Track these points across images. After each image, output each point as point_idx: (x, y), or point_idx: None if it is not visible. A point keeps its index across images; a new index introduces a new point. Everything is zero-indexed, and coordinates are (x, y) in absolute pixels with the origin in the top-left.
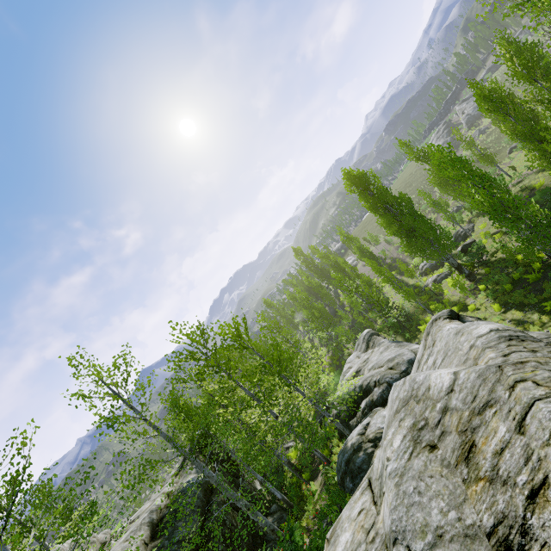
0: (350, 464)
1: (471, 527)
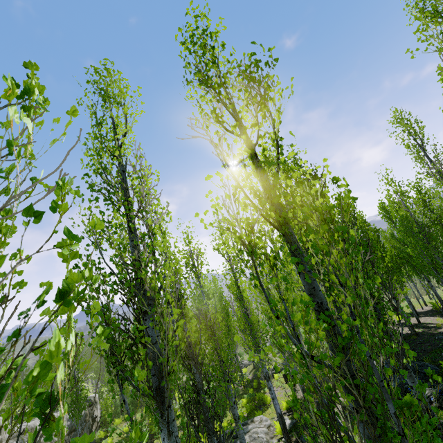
0: None
1: None
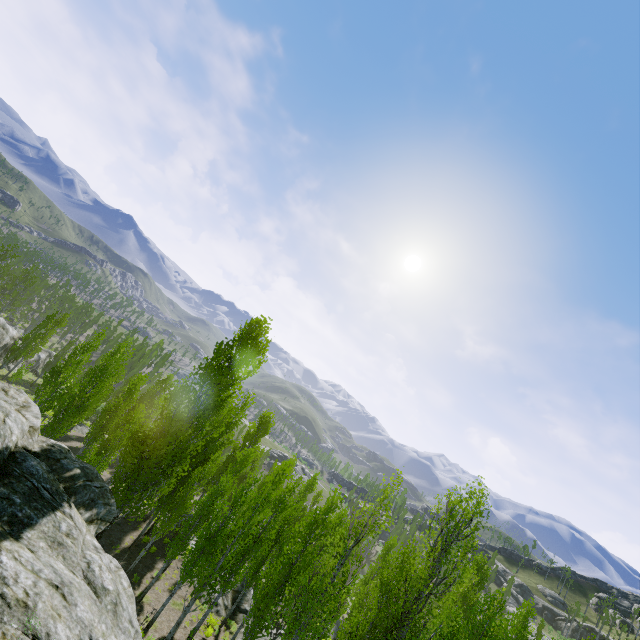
0: None
1: None
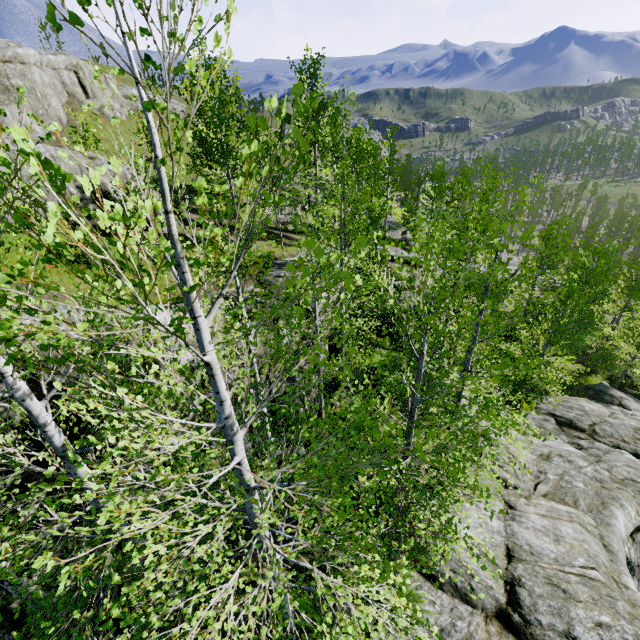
0: (601, 393)
1: (623, 437)
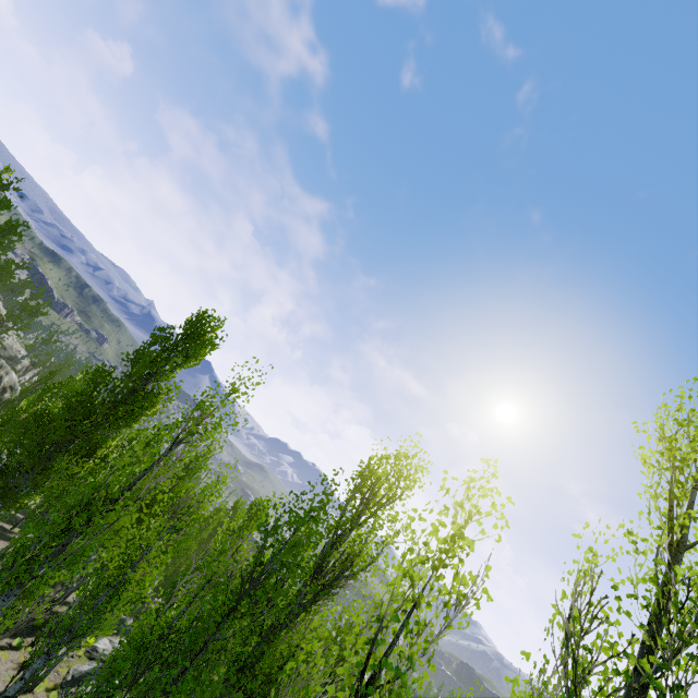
0: None
1: None
